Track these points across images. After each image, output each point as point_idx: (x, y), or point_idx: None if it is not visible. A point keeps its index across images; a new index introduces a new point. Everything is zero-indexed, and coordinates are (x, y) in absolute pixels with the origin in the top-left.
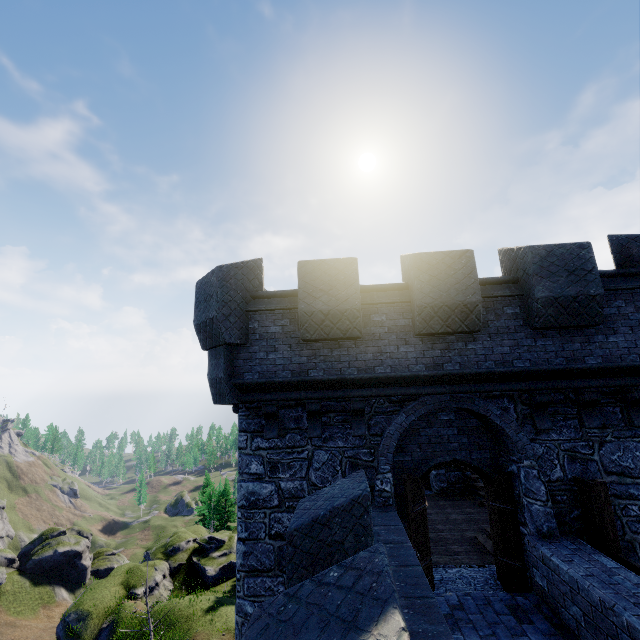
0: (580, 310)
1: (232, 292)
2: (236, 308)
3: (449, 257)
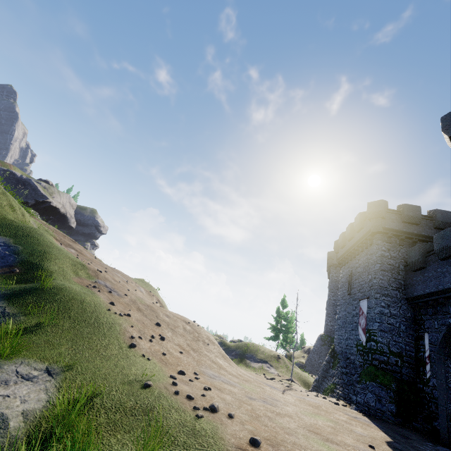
0: None
1: (384, 206)
2: (384, 210)
3: (447, 212)
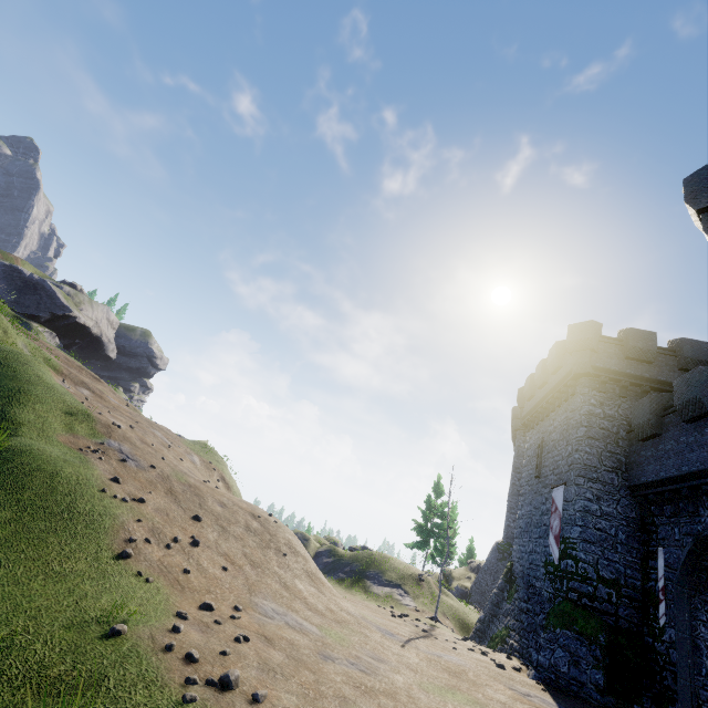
0: None
1: (595, 331)
2: (596, 338)
3: (700, 343)
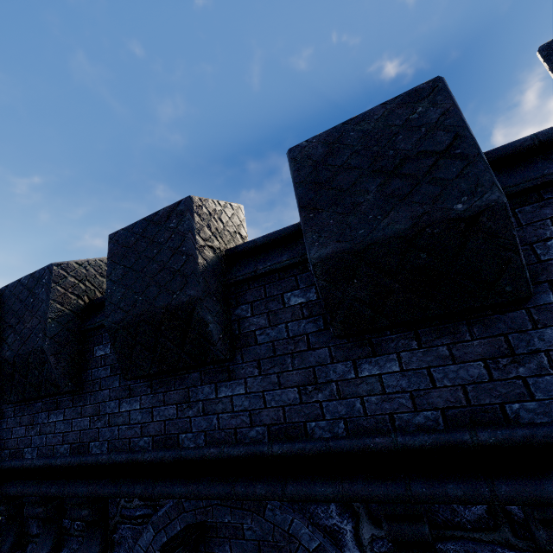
0: (440, 269)
1: None
2: None
3: (153, 223)
